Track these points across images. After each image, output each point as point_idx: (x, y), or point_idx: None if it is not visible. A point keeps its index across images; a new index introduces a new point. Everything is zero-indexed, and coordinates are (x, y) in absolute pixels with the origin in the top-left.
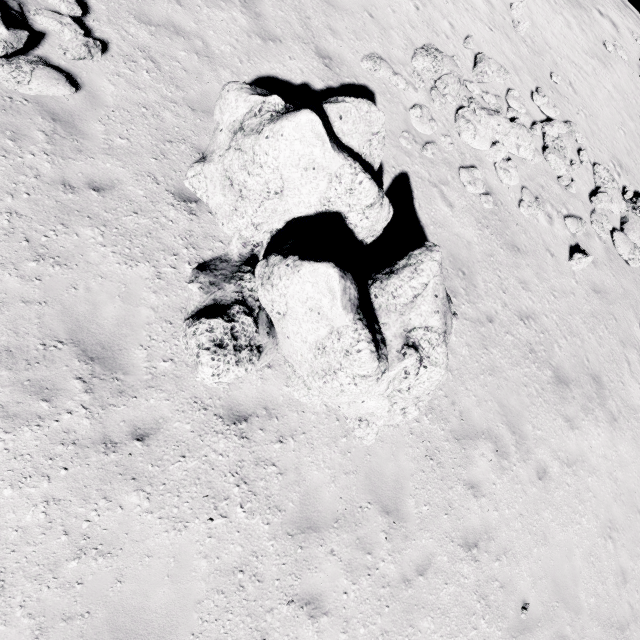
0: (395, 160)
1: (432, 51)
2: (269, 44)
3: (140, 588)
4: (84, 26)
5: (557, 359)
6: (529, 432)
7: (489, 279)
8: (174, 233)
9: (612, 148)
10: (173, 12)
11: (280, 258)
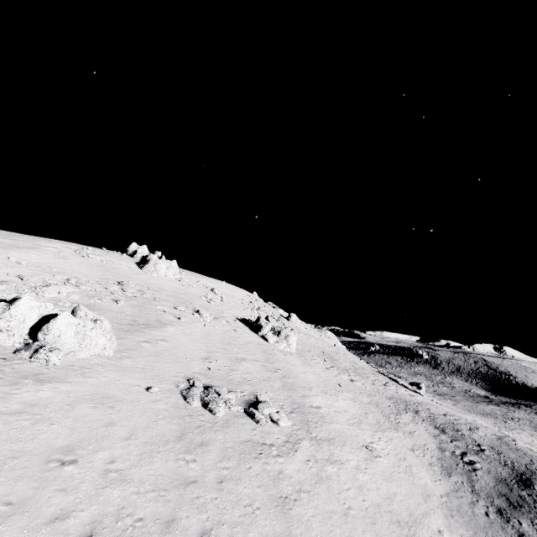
0: None
1: (2, 282)
2: None
3: (92, 391)
4: None
5: (141, 322)
6: (151, 336)
7: None
8: None
9: (97, 276)
10: None
11: (48, 324)
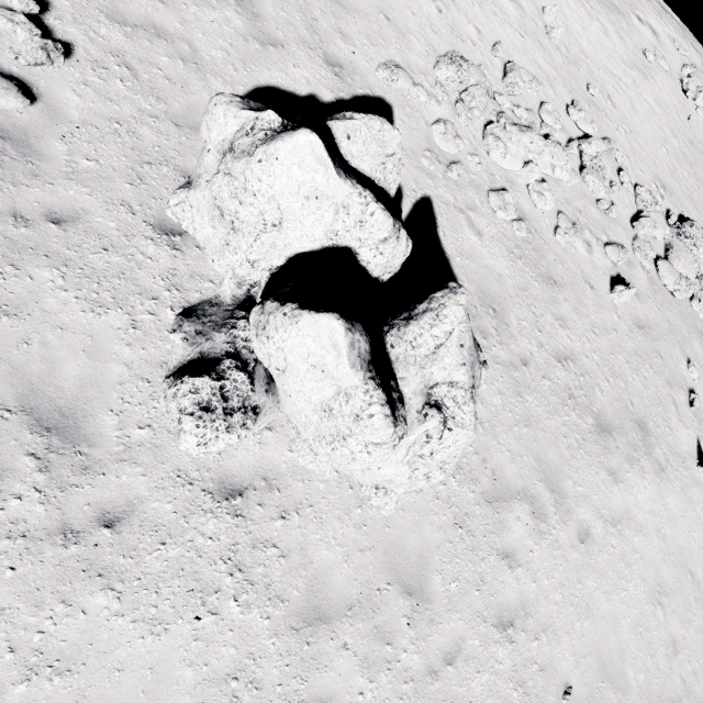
0: (416, 183)
1: (457, 59)
2: (269, 49)
3: None
4: (43, 25)
5: (599, 404)
6: (569, 489)
7: (523, 316)
8: (153, 272)
9: (654, 167)
10: (154, 10)
11: (277, 305)
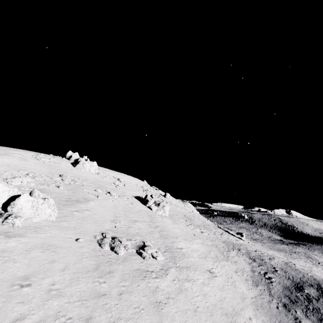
0: None
1: None
2: None
3: (42, 242)
4: None
5: (74, 199)
6: (80, 208)
7: None
8: None
9: (46, 172)
10: None
11: (14, 201)
